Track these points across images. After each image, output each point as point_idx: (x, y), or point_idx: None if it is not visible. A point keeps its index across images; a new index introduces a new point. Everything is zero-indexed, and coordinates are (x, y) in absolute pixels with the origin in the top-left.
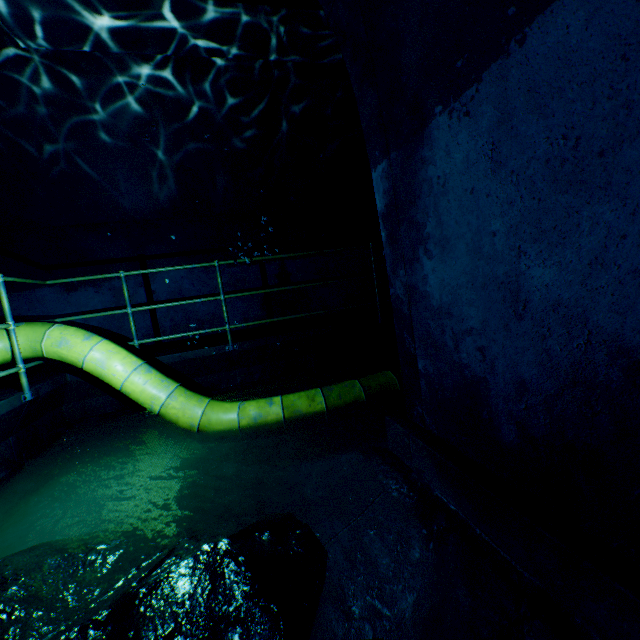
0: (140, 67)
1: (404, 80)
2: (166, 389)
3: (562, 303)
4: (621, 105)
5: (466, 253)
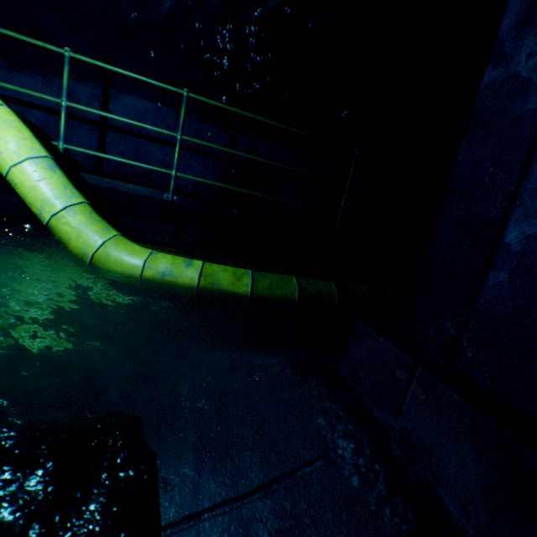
0: None
1: None
2: (66, 198)
3: None
4: None
5: None
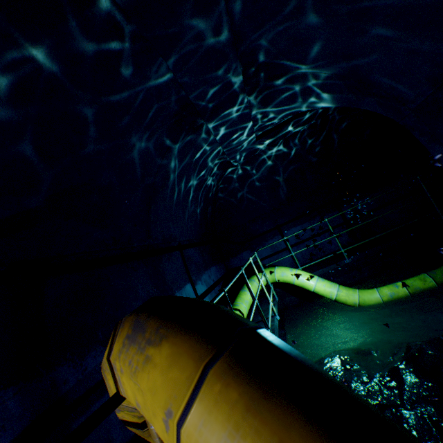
0: (268, 149)
1: None
2: (334, 287)
3: None
4: None
5: None
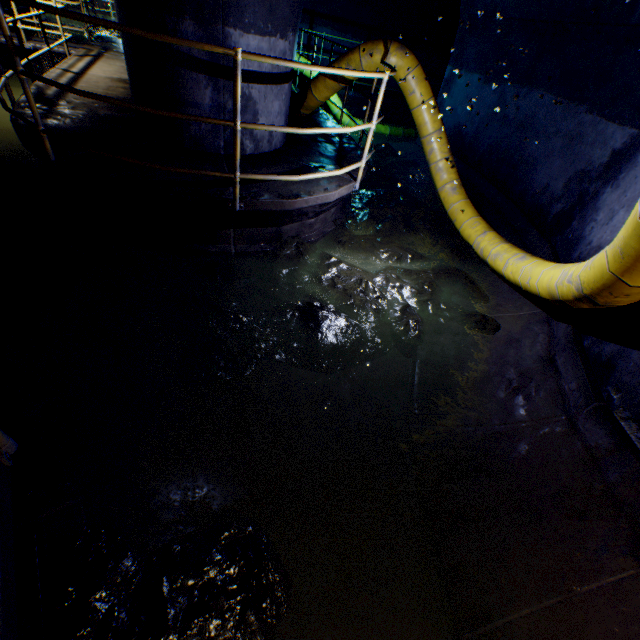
0: None
1: (463, 56)
2: (340, 105)
3: (458, 115)
4: (472, 93)
5: (453, 101)
